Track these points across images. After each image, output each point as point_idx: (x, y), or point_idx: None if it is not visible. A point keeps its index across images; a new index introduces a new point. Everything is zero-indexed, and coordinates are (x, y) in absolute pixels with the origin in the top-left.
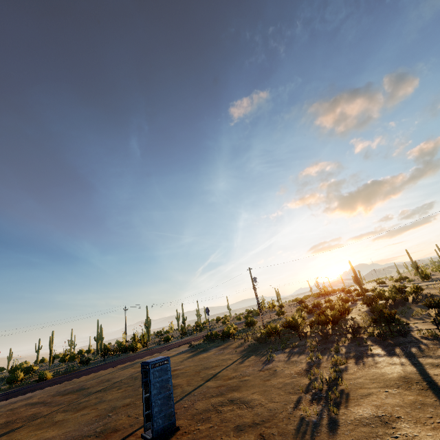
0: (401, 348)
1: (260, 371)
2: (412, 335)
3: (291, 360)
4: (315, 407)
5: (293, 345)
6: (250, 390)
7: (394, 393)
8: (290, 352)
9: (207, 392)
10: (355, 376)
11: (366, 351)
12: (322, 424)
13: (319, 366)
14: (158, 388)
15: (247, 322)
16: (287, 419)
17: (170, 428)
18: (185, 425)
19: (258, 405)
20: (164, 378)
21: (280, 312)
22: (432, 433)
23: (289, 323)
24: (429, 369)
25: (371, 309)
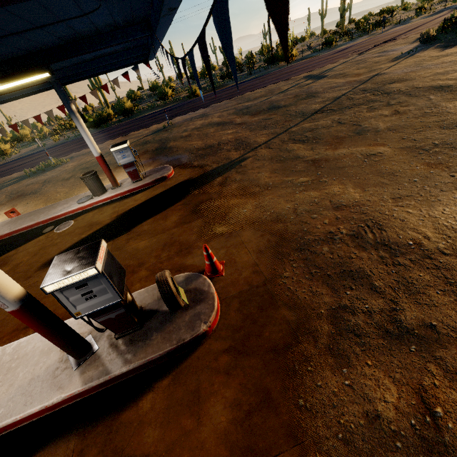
0: None
1: None
2: None
3: None
4: None
5: None
6: None
7: None
8: None
9: None
10: None
11: None
12: None
13: None
14: None
15: None
16: None
17: None
18: None
19: None
20: None
21: None
22: None
23: None
24: None
25: None
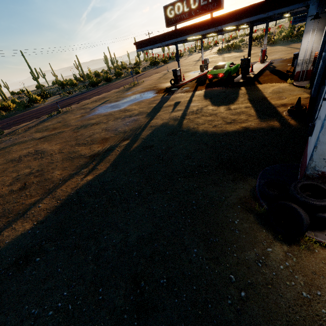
0: None
1: None
2: None
3: None
4: None
5: None
6: None
7: None
8: None
9: None
10: None
11: None
12: None
13: None
14: None
15: (233, 44)
16: None
17: None
18: None
19: None
20: None
21: (242, 40)
22: None
23: (285, 36)
24: None
25: None
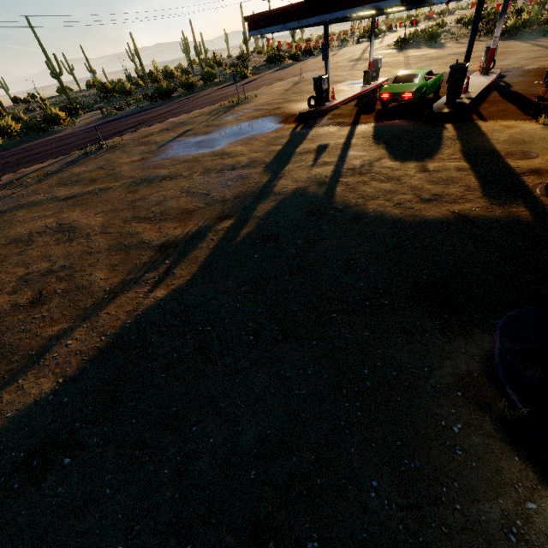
0: None
1: None
2: None
3: None
4: None
5: None
6: None
7: None
8: None
9: None
10: None
11: None
12: None
13: None
14: None
15: (425, 30)
16: None
17: None
18: None
19: None
20: None
21: (442, 24)
22: None
23: (528, 20)
24: None
25: None
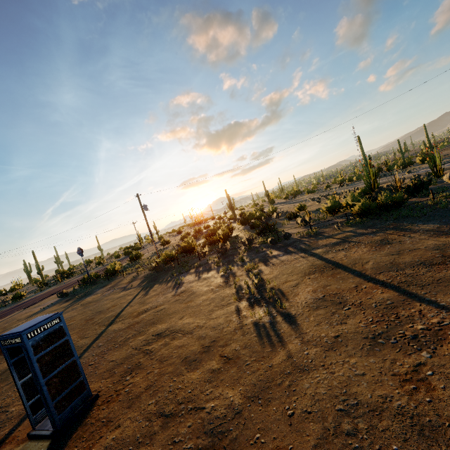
0: (292, 247)
1: (174, 296)
2: (292, 237)
3: (202, 278)
4: (266, 309)
5: (196, 265)
6: (175, 317)
7: (315, 278)
8: (197, 272)
9: (118, 337)
10: (274, 274)
11: (267, 255)
12: (278, 322)
13: (235, 276)
14: (49, 362)
15: (132, 257)
16: (240, 329)
17: (84, 402)
18: (105, 387)
19: (196, 329)
20: (58, 345)
21: (165, 242)
22: (369, 296)
23: (184, 248)
24: (324, 255)
25: (251, 225)
